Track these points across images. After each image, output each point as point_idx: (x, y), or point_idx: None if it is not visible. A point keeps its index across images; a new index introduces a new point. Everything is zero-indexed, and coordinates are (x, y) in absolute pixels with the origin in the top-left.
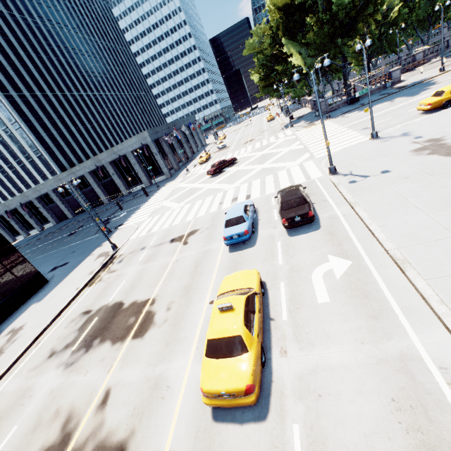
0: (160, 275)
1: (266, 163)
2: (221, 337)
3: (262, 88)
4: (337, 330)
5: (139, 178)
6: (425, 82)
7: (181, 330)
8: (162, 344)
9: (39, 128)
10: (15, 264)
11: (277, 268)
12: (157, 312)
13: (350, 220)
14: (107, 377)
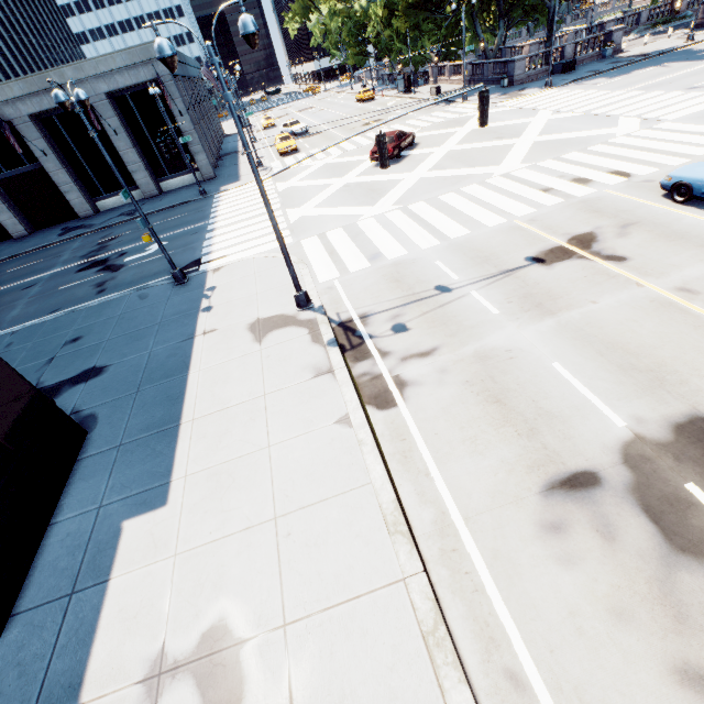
0: None
1: (527, 135)
2: None
3: (406, 11)
4: None
5: (123, 174)
6: (680, 51)
7: None
8: None
9: None
10: None
11: None
12: None
13: None
14: None
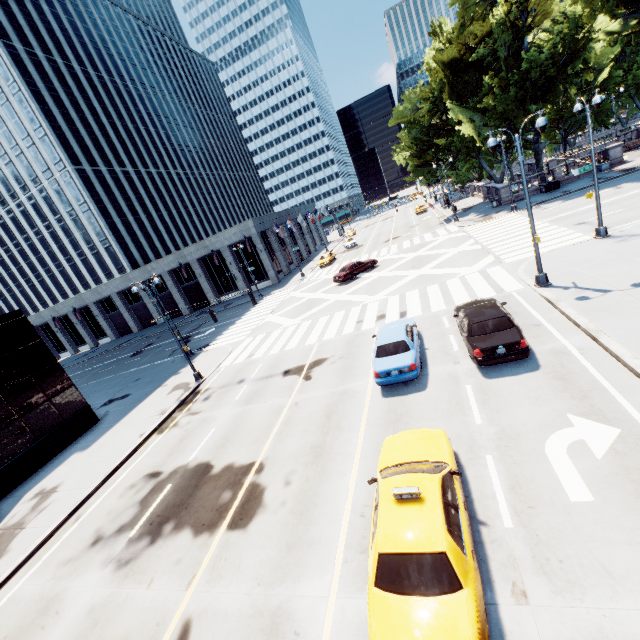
0: (270, 425)
1: (424, 268)
2: (406, 551)
3: (414, 168)
4: (628, 562)
5: (234, 283)
6: None
7: (312, 525)
8: (280, 546)
9: (112, 212)
10: (59, 391)
11: (475, 429)
12: (268, 487)
13: (594, 357)
14: (185, 596)
